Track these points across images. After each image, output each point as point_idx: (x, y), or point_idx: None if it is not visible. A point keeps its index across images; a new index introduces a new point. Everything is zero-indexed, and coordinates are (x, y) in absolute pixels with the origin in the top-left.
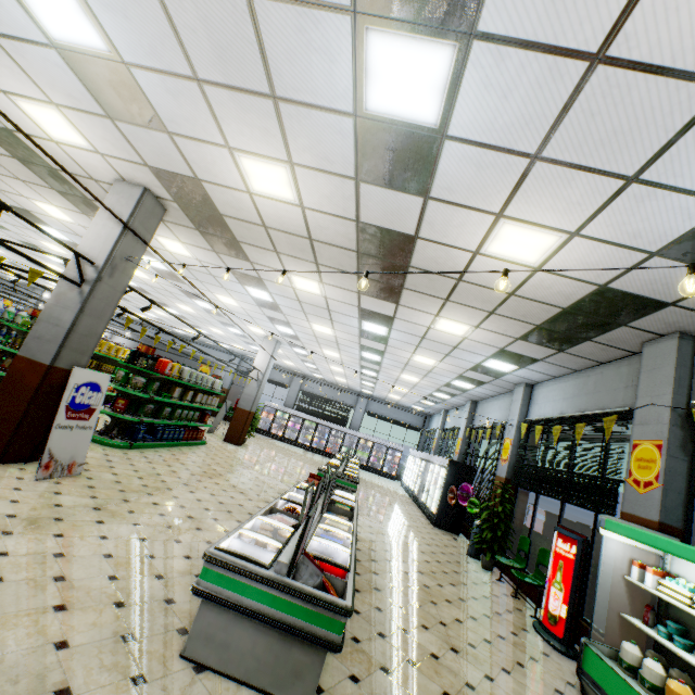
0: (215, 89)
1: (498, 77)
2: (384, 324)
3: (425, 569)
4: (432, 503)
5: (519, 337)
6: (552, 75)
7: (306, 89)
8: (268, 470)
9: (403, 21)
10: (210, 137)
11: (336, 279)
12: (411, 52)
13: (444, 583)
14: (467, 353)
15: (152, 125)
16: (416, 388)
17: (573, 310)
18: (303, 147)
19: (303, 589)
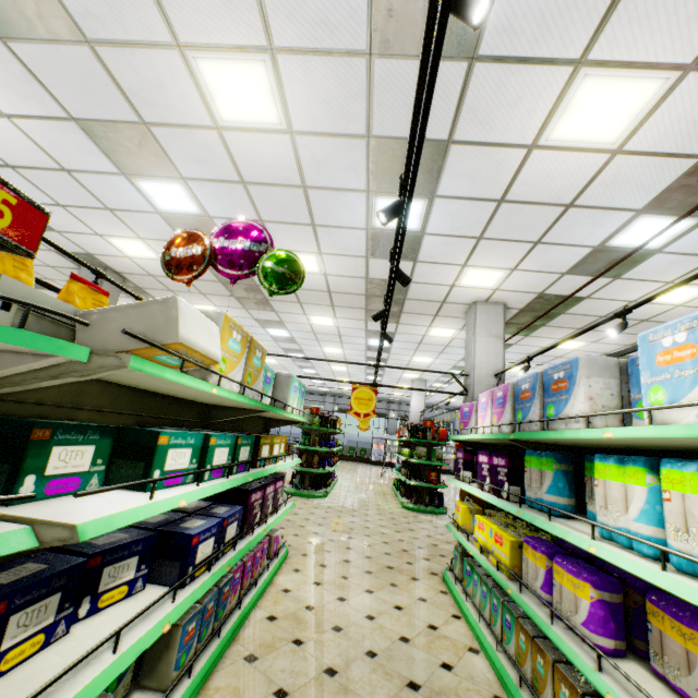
0: None
1: None
2: None
3: None
4: None
5: None
6: None
7: None
8: None
9: None
10: (660, 278)
11: (617, 339)
12: None
13: None
14: None
15: (607, 275)
16: None
17: None
18: None
19: None
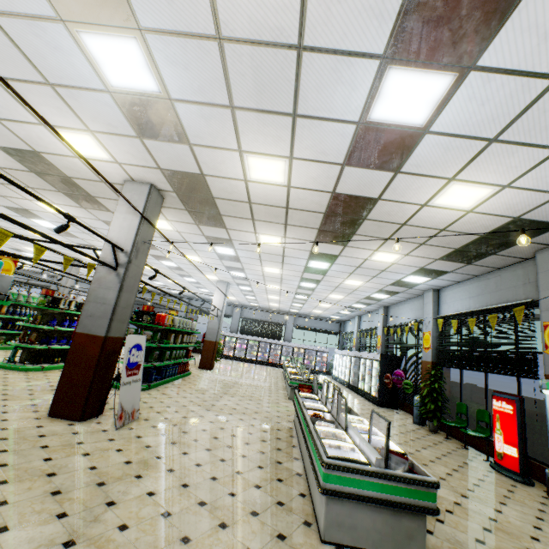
0: (245, 112)
1: (482, 93)
2: (328, 261)
3: (399, 441)
4: (371, 389)
5: (439, 258)
6: (522, 89)
7: (324, 108)
8: (246, 386)
9: (420, 61)
10: (226, 145)
11: (298, 234)
12: (419, 81)
13: (419, 448)
14: (391, 273)
15: (177, 140)
16: (339, 303)
17: (488, 235)
18: (306, 146)
19: (401, 475)
